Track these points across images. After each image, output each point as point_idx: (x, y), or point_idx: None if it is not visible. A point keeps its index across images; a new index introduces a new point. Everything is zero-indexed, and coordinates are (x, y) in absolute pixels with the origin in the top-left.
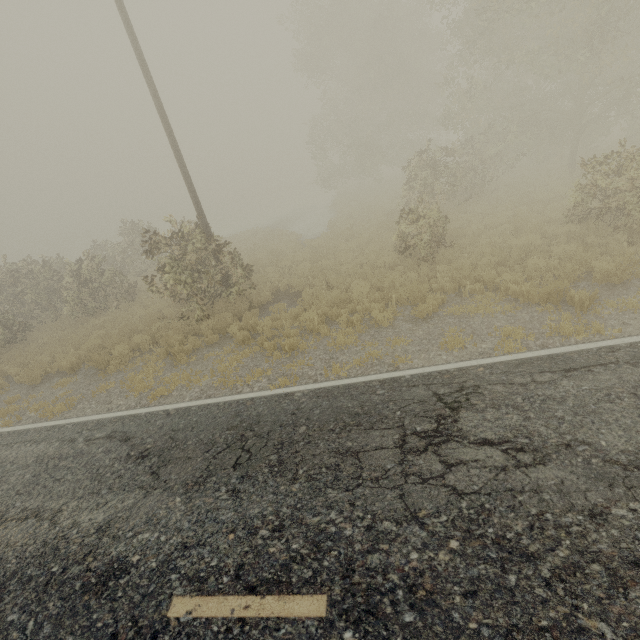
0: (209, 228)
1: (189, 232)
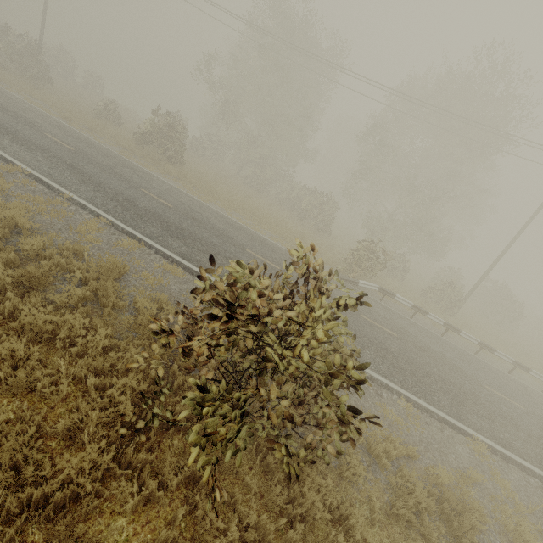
0: (41, 49)
1: (34, 44)
